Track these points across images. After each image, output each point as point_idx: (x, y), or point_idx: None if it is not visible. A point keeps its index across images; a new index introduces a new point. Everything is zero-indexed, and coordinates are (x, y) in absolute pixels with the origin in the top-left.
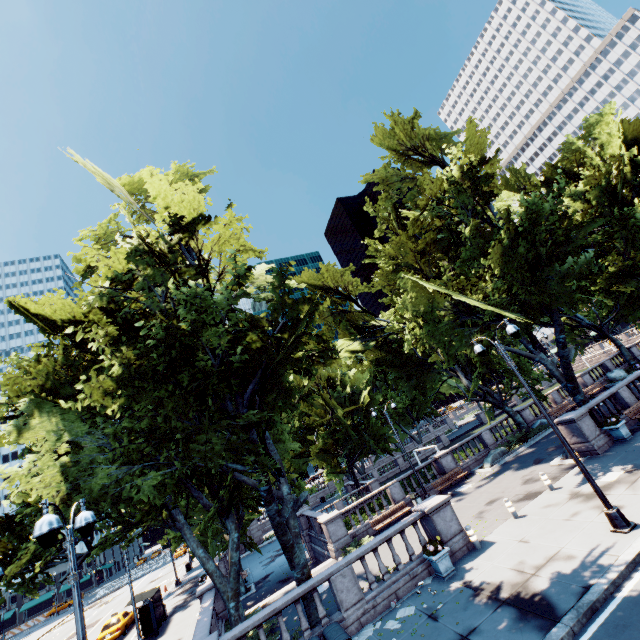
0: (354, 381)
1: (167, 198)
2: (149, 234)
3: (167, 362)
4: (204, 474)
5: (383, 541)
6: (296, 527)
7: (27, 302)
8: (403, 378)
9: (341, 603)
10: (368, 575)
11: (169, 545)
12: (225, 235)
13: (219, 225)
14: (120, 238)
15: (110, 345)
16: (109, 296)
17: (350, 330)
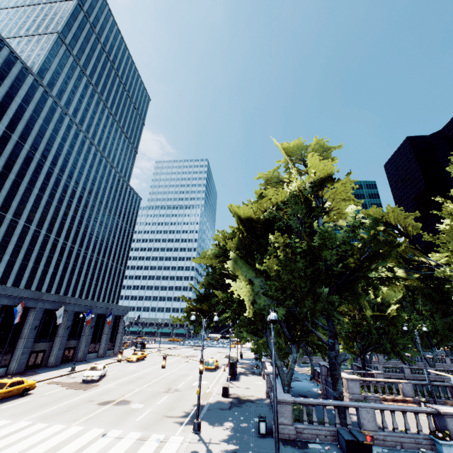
0: (385, 295)
1: (316, 168)
2: (300, 186)
3: (303, 259)
4: (291, 317)
5: (400, 410)
6: (339, 370)
7: (235, 207)
8: (436, 311)
9: (362, 424)
10: (383, 422)
11: (237, 339)
12: (340, 190)
13: (338, 185)
14: (286, 186)
15: (283, 245)
16: (273, 214)
17: (399, 260)
